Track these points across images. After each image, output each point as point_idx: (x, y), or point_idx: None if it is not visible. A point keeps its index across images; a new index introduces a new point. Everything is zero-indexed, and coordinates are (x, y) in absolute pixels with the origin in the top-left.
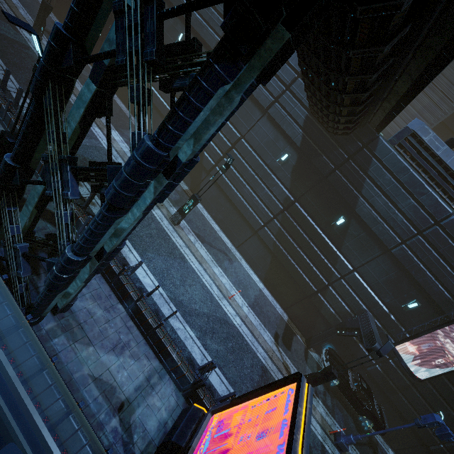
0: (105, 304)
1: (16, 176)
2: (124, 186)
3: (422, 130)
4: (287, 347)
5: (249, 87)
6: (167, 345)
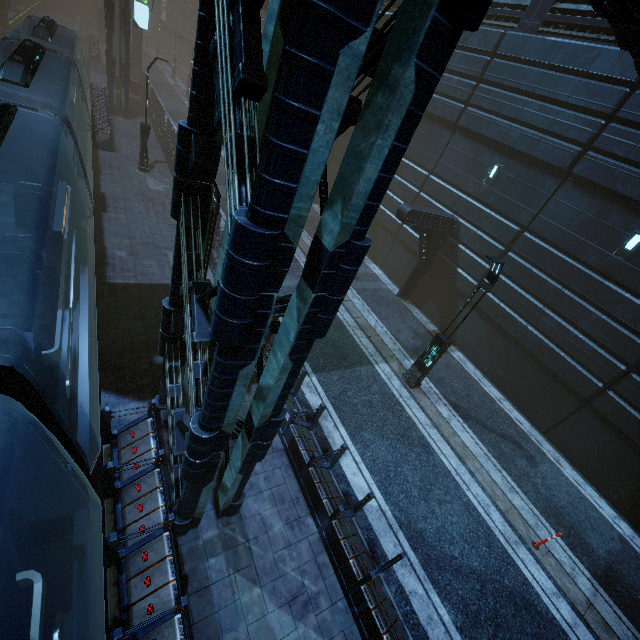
0: (288, 513)
1: (172, 322)
2: (223, 307)
3: None
4: None
5: (429, 38)
6: (381, 629)
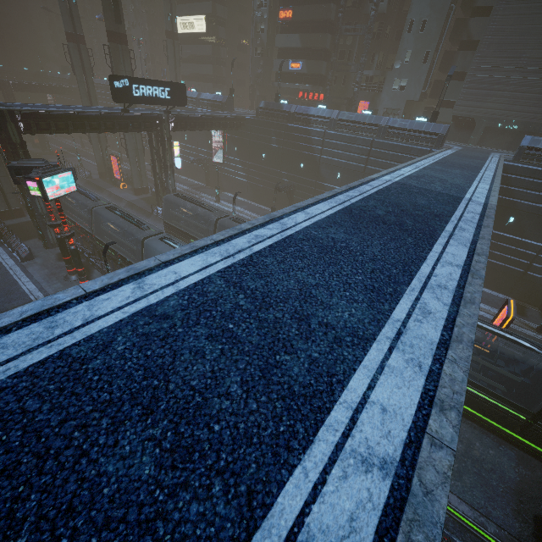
0: None
1: None
2: None
3: (533, 142)
4: (522, 315)
5: None
6: None
